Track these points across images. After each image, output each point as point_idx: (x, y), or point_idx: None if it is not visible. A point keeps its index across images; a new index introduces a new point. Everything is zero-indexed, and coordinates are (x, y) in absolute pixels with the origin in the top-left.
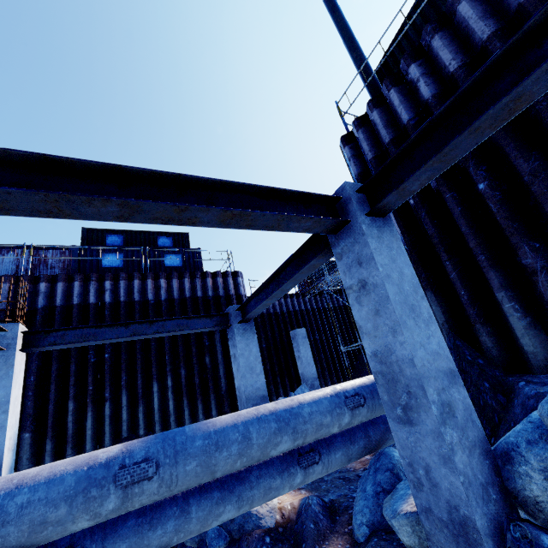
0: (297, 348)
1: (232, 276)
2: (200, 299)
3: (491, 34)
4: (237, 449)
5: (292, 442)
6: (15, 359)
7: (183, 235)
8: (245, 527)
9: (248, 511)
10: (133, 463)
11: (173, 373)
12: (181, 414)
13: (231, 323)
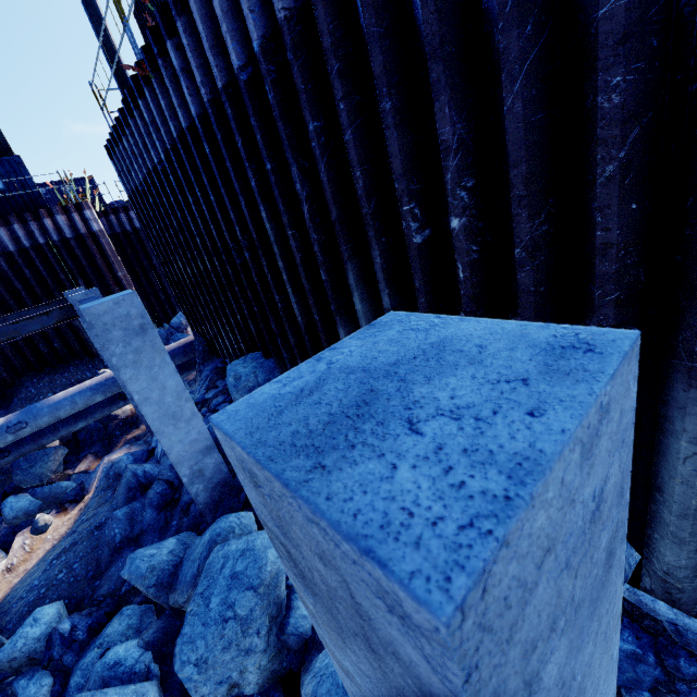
0: None
1: (76, 209)
2: (45, 246)
3: (153, 170)
4: (70, 407)
5: (105, 396)
6: None
7: None
8: (110, 421)
9: (110, 414)
10: (13, 425)
11: None
12: (71, 351)
13: None
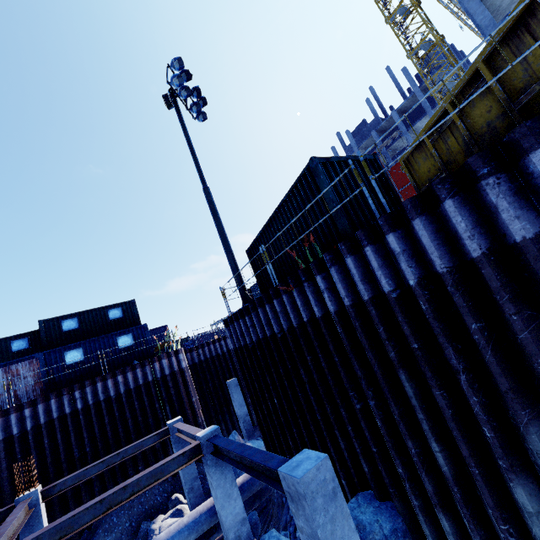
0: (232, 394)
1: (174, 354)
2: (152, 382)
3: (270, 337)
4: None
5: (196, 536)
6: (42, 510)
7: (130, 303)
8: None
9: None
10: None
11: None
12: None
13: (171, 434)
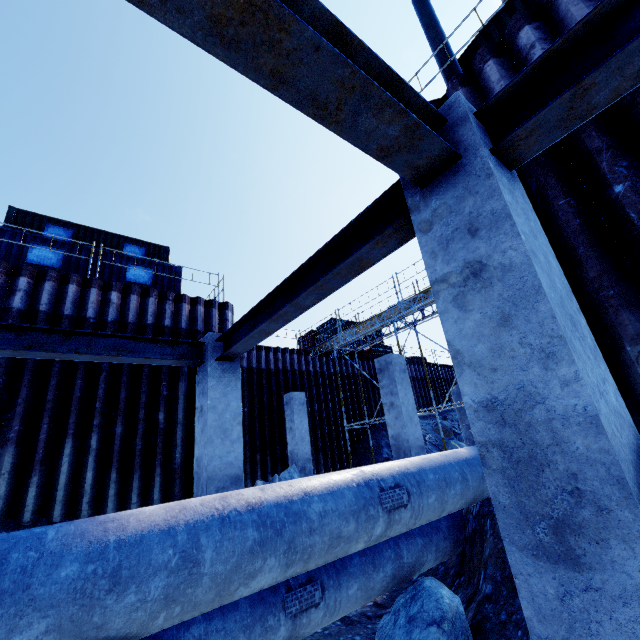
0: (291, 416)
1: (219, 307)
2: (168, 329)
3: None
4: (163, 586)
5: (282, 570)
6: None
7: (162, 249)
8: None
9: None
10: None
11: (103, 430)
12: (102, 494)
13: (205, 358)
